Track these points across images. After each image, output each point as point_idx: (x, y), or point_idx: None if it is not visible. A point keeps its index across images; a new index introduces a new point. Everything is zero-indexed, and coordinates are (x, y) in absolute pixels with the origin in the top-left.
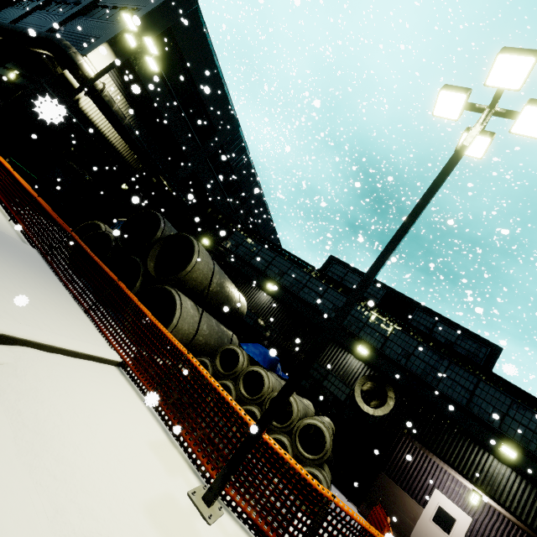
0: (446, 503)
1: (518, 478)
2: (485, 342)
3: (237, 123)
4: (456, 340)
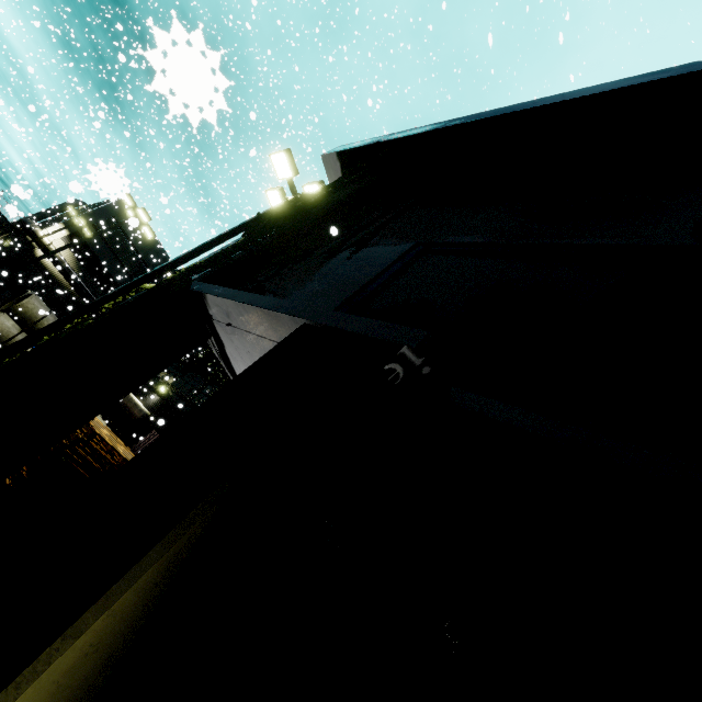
0: None
1: None
2: None
3: None
4: None
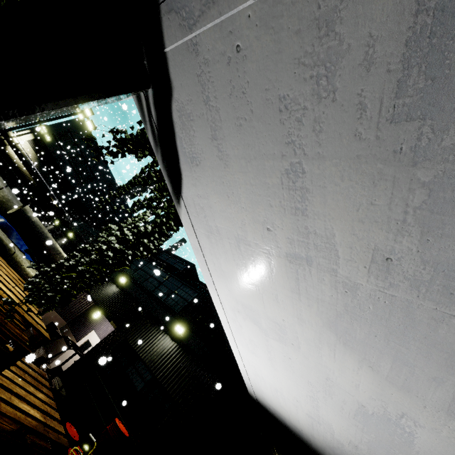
0: (94, 337)
1: (120, 292)
2: (187, 263)
3: (112, 177)
4: (174, 264)
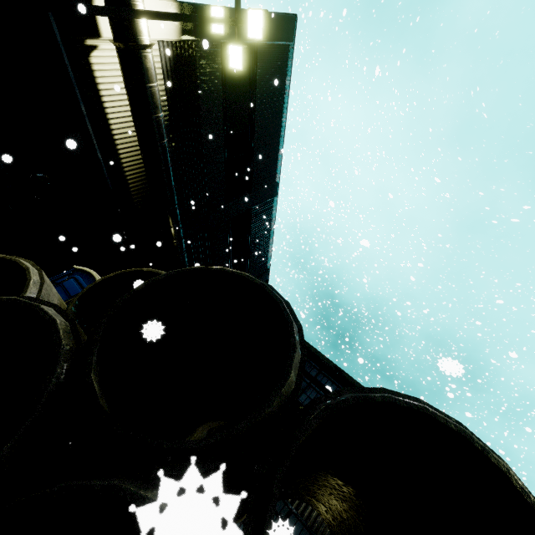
0: None
1: None
2: None
3: (275, 190)
4: None
